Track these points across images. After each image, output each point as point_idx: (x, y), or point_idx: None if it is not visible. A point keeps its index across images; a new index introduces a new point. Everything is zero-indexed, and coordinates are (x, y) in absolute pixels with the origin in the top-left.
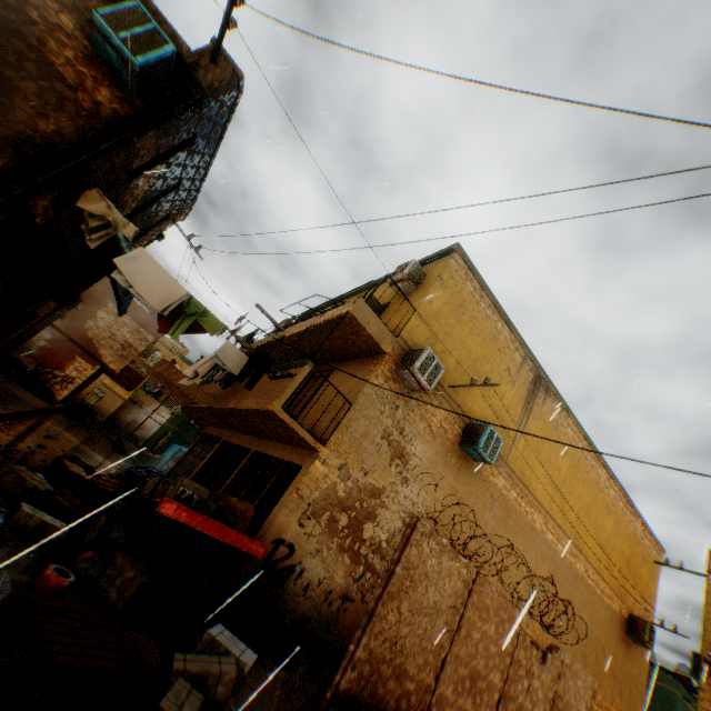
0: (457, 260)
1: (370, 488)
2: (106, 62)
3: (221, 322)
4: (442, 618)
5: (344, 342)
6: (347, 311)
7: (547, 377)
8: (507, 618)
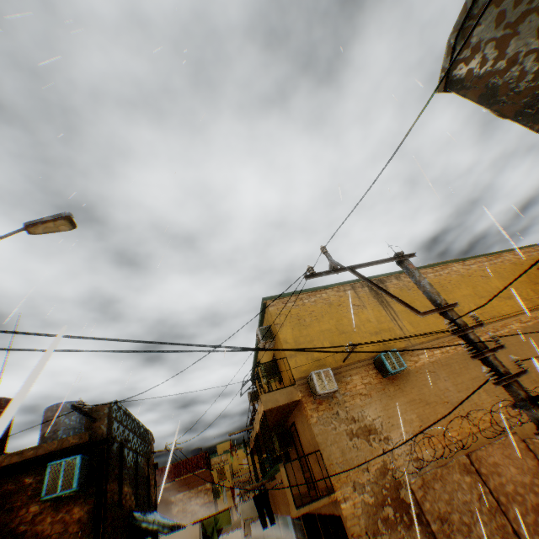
0: (272, 305)
1: (378, 472)
2: (63, 497)
3: (226, 510)
4: (483, 511)
5: (281, 412)
6: (263, 411)
7: (372, 277)
8: (510, 450)
